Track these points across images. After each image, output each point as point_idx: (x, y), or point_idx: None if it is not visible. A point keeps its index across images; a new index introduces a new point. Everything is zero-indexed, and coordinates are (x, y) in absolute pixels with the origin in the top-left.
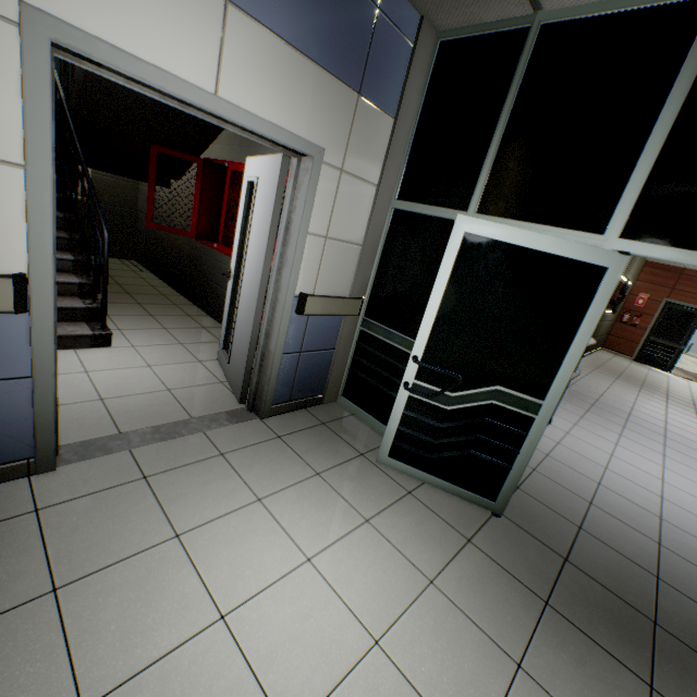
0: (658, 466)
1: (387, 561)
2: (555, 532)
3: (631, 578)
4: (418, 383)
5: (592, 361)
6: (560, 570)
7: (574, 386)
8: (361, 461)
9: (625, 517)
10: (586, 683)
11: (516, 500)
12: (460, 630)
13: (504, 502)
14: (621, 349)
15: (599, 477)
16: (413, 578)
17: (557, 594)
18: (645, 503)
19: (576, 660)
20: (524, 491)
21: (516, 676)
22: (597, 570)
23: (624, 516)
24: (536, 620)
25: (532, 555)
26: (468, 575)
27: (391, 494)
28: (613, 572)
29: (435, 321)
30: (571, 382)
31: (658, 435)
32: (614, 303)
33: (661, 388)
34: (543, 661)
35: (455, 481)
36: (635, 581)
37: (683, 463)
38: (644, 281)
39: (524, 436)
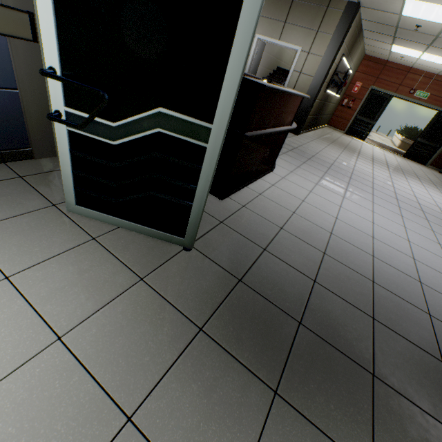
0: (340, 197)
1: (2, 325)
2: (241, 256)
3: (293, 287)
4: (72, 112)
5: (319, 133)
6: (230, 291)
7: (301, 147)
8: (47, 212)
9: (305, 236)
10: (207, 413)
11: (215, 233)
12: (65, 394)
13: (192, 238)
14: (339, 125)
15: (296, 208)
16: (32, 340)
17: (216, 317)
18: (323, 224)
19: (207, 388)
20: (226, 225)
21: (118, 437)
22: (266, 285)
23: (305, 235)
24: (180, 352)
25: (207, 283)
26: (119, 319)
27: (66, 243)
28: (280, 284)
29: (55, 2)
30: (299, 145)
31: (346, 177)
32: (338, 86)
33: (356, 149)
34: (166, 402)
35: (147, 223)
36: (296, 288)
37: (357, 194)
38: (361, 72)
39: (198, 170)
